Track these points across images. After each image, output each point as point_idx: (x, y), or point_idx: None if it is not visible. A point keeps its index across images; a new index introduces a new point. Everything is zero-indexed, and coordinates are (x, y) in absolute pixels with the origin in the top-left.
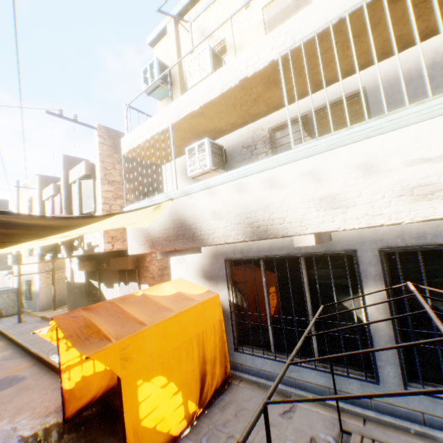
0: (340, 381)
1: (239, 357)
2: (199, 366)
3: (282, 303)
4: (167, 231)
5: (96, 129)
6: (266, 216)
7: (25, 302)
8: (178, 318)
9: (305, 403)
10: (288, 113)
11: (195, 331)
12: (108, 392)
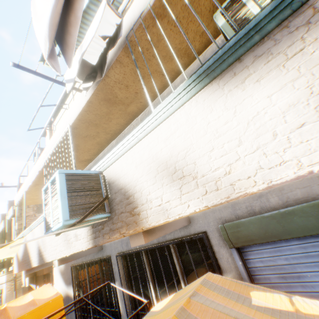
0: None
1: None
2: None
3: (96, 294)
4: (23, 257)
5: (17, 187)
6: (43, 249)
7: None
8: None
9: None
10: None
11: None
12: None
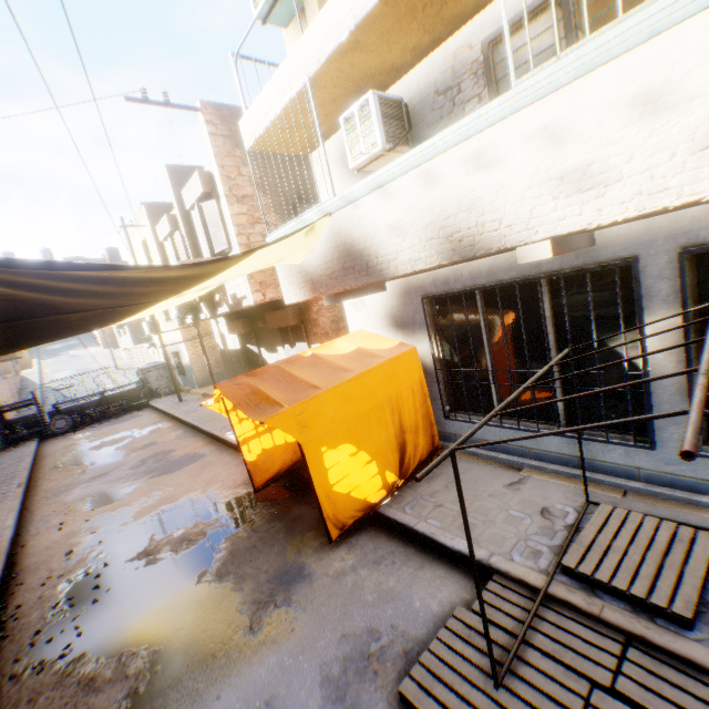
0: (594, 449)
1: (451, 426)
2: (395, 435)
3: (512, 352)
4: (330, 265)
5: (200, 112)
6: (472, 220)
7: (179, 378)
8: (360, 380)
9: (541, 476)
10: (504, 14)
11: (386, 395)
12: (294, 466)
